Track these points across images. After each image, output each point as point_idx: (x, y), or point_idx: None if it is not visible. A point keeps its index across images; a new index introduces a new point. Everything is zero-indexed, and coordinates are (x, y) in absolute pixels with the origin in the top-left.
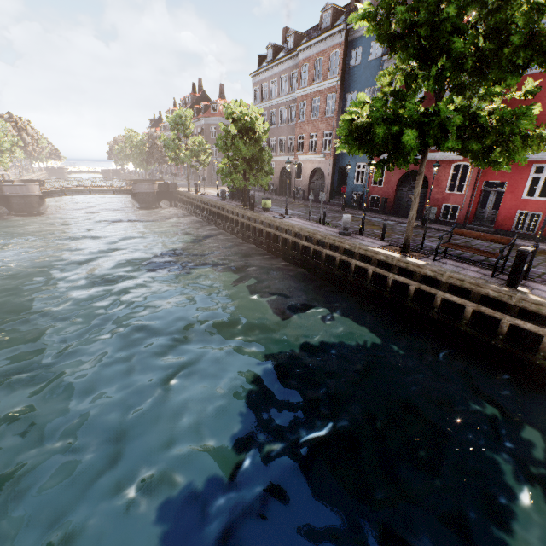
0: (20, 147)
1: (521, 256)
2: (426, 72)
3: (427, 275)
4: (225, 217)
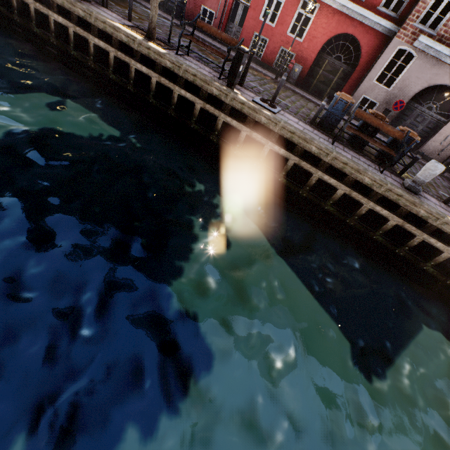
0: None
1: (240, 55)
2: None
3: (167, 68)
4: None
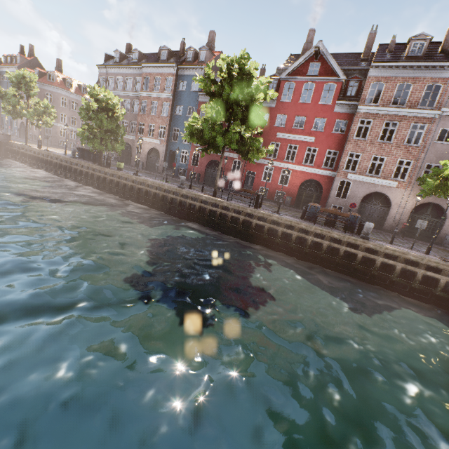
0: None
1: (258, 196)
2: (224, 113)
3: (225, 206)
4: (80, 171)
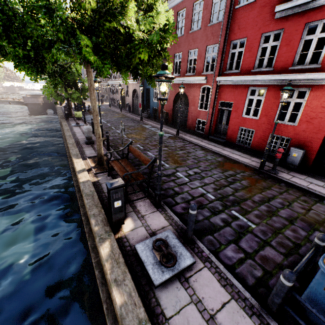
0: None
1: (108, 191)
2: None
3: (82, 194)
4: None
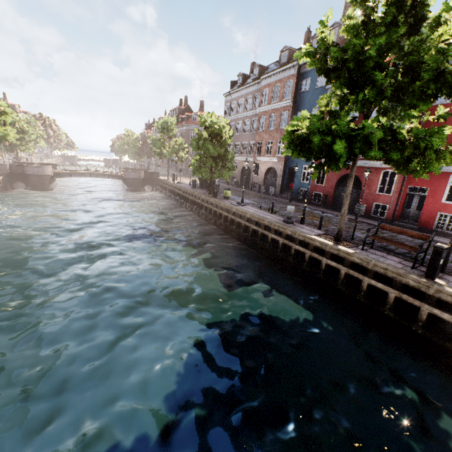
0: (45, 138)
1: (437, 251)
2: (355, 97)
3: (355, 262)
4: (193, 202)
